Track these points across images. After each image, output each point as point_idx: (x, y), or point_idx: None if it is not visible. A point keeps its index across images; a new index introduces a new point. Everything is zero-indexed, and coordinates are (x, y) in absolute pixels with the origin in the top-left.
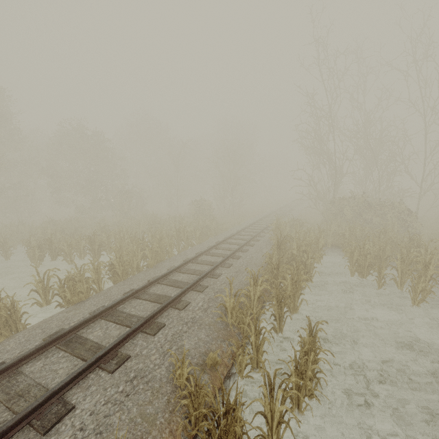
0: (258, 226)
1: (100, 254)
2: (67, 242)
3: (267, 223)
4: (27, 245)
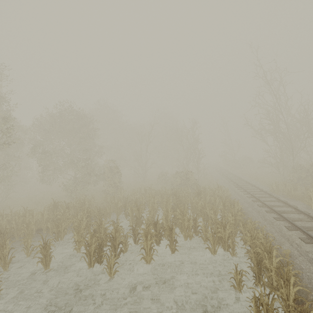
0: (253, 191)
1: (175, 243)
2: (144, 235)
3: (250, 188)
4: (86, 246)
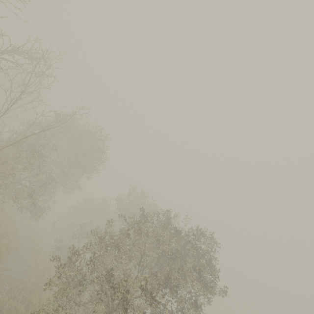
0: None
1: None
2: None
3: None
4: None
